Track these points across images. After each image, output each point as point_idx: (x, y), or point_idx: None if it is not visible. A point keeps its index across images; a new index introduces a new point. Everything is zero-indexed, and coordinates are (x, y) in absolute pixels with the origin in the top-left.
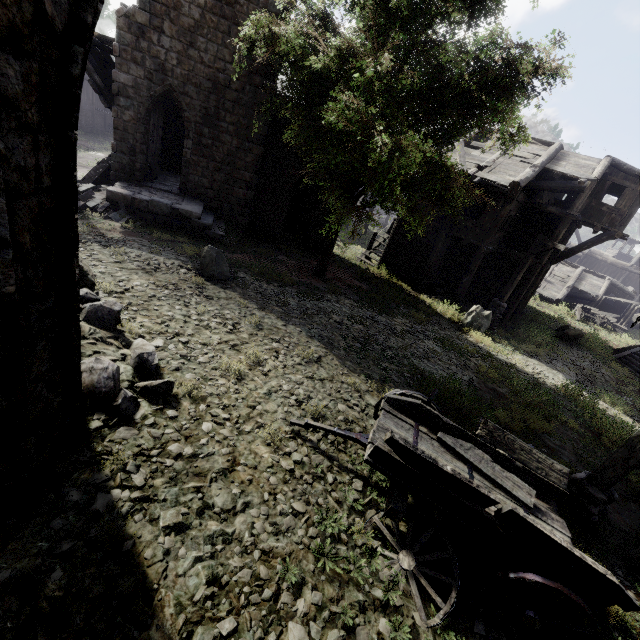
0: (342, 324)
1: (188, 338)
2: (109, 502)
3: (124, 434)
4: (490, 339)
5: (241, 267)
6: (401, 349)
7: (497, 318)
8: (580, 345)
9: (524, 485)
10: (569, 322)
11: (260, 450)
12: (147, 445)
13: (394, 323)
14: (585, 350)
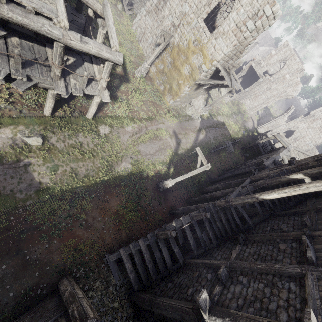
0: None
1: None
2: None
3: None
4: None
5: None
6: None
7: None
8: None
9: None
10: None
11: None
12: None
13: None
14: None
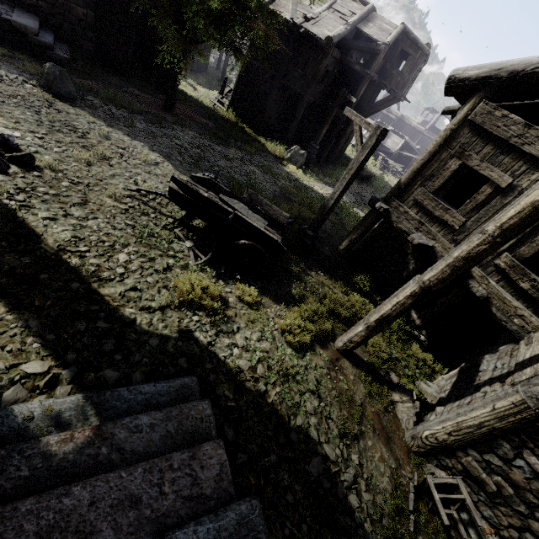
0: (182, 146)
1: (43, 136)
2: (2, 204)
3: (3, 178)
4: (301, 170)
5: (90, 91)
6: (227, 168)
7: (312, 158)
8: (370, 183)
9: (263, 220)
10: (371, 169)
11: (105, 199)
12: (22, 186)
13: (228, 152)
14: (371, 186)
